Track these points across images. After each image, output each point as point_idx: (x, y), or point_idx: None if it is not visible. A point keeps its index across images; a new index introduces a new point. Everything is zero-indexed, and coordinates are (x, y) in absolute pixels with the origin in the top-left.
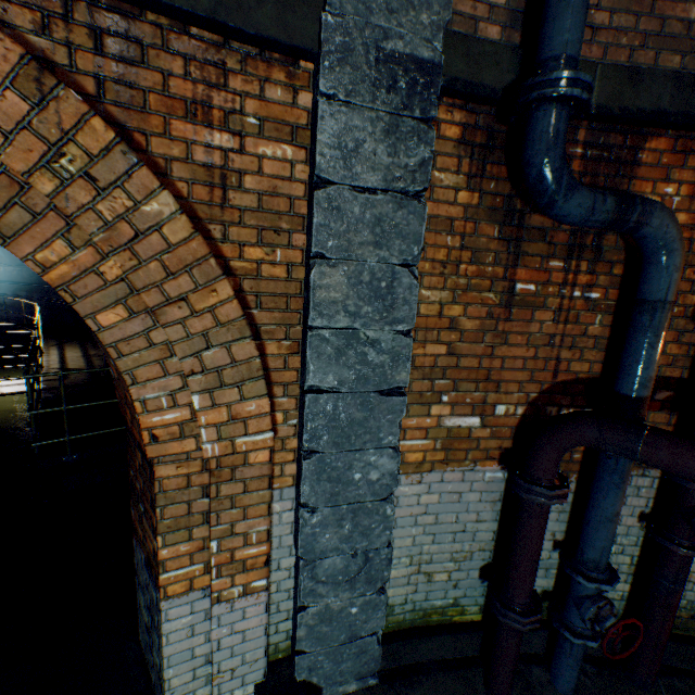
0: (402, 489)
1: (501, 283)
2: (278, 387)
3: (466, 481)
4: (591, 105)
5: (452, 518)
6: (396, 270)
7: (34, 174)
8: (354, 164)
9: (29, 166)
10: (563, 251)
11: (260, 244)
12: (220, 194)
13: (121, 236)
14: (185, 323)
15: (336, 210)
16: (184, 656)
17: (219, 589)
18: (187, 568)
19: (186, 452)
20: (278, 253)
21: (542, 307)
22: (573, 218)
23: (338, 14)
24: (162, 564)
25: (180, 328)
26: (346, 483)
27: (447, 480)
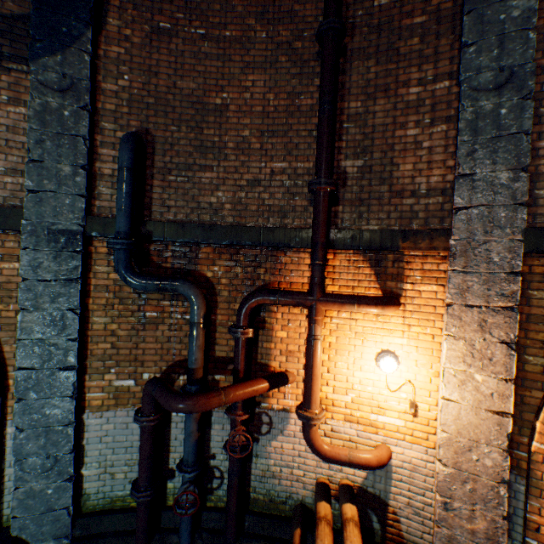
0: (91, 421)
1: (138, 313)
2: (11, 366)
3: (130, 416)
4: (165, 238)
5: (124, 438)
6: (66, 312)
7: None
8: (40, 271)
9: None
10: (169, 297)
11: (2, 303)
12: None
13: None
14: None
15: (31, 289)
16: None
17: None
18: None
19: None
20: (12, 306)
21: (163, 323)
22: (140, 289)
23: (30, 219)
24: None
25: None
26: (42, 416)
27: (119, 416)
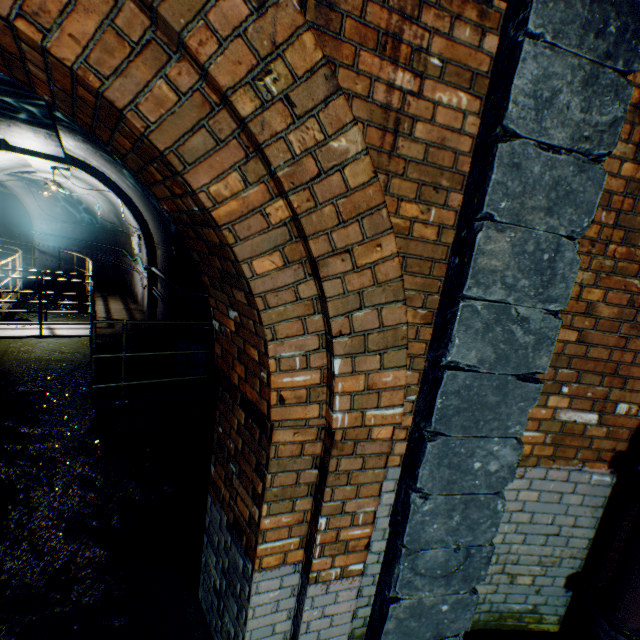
0: None
1: None
2: None
3: (570, 481)
4: None
5: (547, 519)
6: (561, 242)
7: (237, 91)
8: (544, 117)
9: (234, 81)
10: None
11: (416, 201)
12: (390, 141)
13: (303, 173)
14: (343, 278)
15: (515, 167)
16: (264, 631)
17: (319, 568)
18: (283, 540)
19: (307, 418)
20: (432, 212)
21: None
22: None
23: None
24: (262, 533)
25: (338, 283)
26: (464, 472)
27: (550, 478)
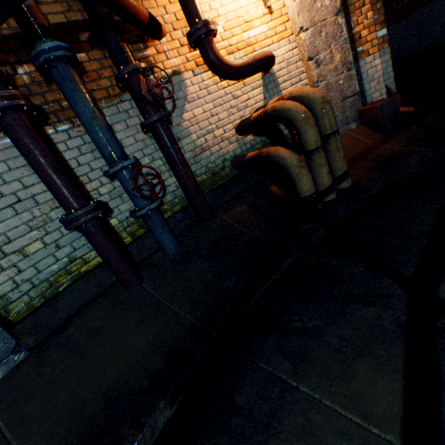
0: None
1: None
2: None
3: None
4: None
5: None
6: None
7: None
8: None
9: None
10: None
11: None
12: None
13: None
14: None
15: None
16: None
17: None
18: None
19: None
20: None
21: None
22: None
23: None
24: None
25: None
26: None
27: None
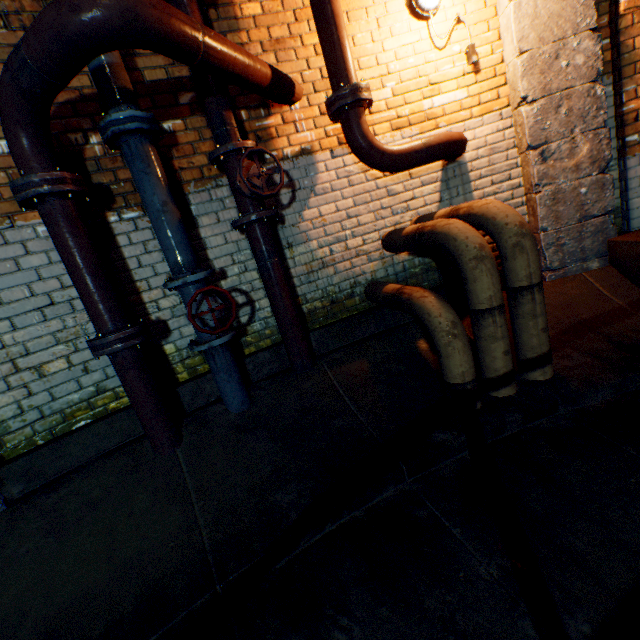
0: None
1: None
2: None
3: (14, 243)
4: None
5: (24, 293)
6: None
7: None
8: None
9: None
10: None
11: None
12: None
13: None
14: None
15: None
16: None
17: None
18: None
19: None
20: None
21: None
22: None
23: None
24: None
25: None
26: None
27: None
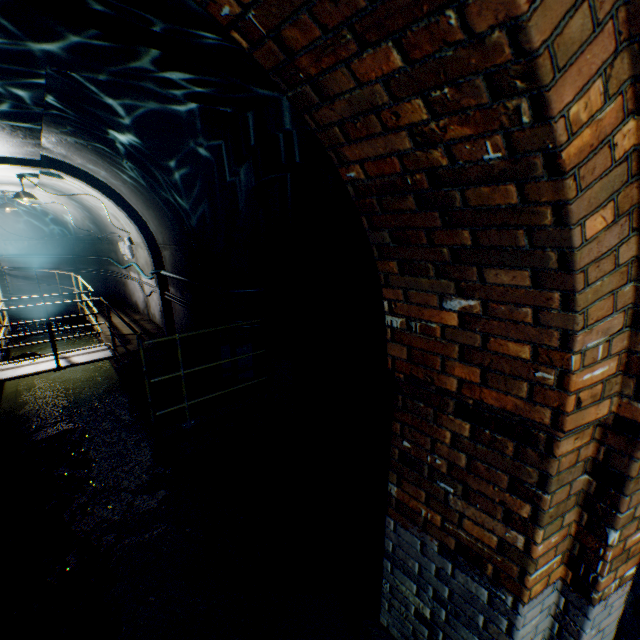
0: None
1: None
2: None
3: None
4: None
5: None
6: None
7: None
8: None
9: None
10: None
11: None
12: None
13: None
14: None
15: None
16: None
17: (603, 586)
18: (548, 562)
19: (596, 419)
20: None
21: None
22: None
23: None
24: (534, 562)
25: None
26: None
27: None
